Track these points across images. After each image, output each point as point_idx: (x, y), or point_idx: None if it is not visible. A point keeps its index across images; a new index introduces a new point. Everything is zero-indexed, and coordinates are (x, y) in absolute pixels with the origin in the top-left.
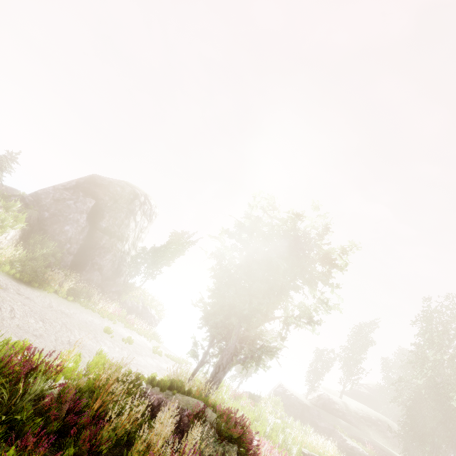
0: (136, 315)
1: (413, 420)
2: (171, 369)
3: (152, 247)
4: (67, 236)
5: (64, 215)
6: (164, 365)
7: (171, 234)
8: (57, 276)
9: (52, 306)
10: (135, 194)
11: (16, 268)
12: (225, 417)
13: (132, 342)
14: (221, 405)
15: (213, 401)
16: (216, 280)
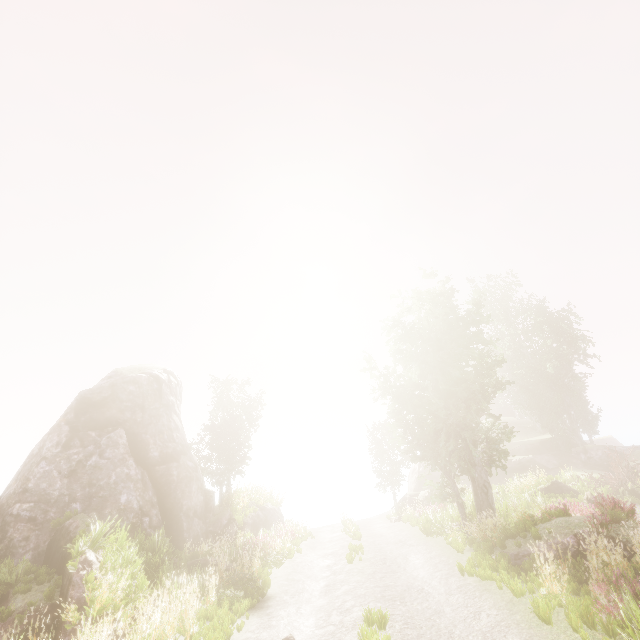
0: (264, 526)
1: (539, 403)
2: (386, 537)
3: (216, 431)
4: (134, 509)
5: (102, 485)
6: (382, 539)
7: (213, 397)
8: (245, 561)
9: (303, 593)
10: (155, 378)
11: (228, 598)
12: (617, 506)
13: (362, 547)
14: (550, 508)
15: (542, 512)
16: (411, 411)
